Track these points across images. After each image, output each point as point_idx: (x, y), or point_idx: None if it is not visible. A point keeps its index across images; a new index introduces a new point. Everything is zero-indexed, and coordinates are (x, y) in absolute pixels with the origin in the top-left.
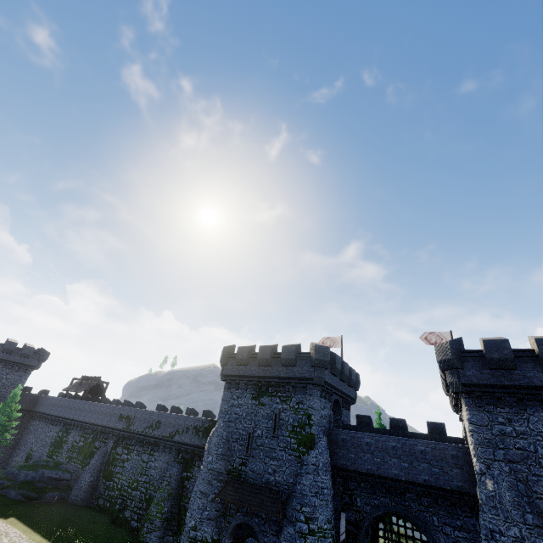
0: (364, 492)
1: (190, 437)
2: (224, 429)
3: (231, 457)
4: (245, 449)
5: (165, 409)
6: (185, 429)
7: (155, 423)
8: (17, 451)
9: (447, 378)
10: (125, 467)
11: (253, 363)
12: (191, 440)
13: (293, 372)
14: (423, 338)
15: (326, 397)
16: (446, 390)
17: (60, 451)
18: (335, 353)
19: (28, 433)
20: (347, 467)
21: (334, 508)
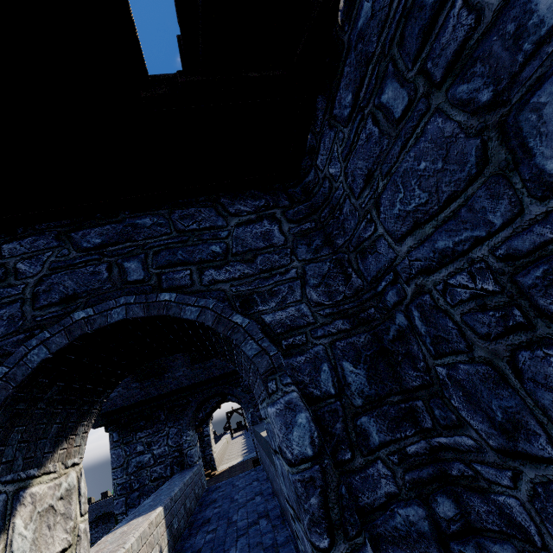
0: None
1: None
2: None
3: None
4: None
5: None
6: None
7: None
8: None
9: None
10: None
11: None
12: None
13: None
14: None
15: (146, 426)
16: None
17: None
18: None
19: None
20: None
21: None
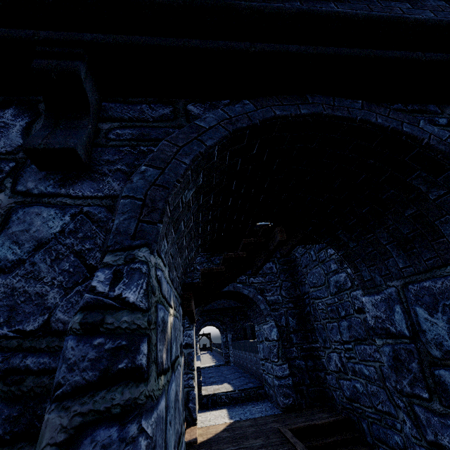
0: None
1: None
2: None
3: None
4: None
5: None
6: None
7: None
8: None
9: None
10: None
11: None
12: None
13: None
14: None
15: None
16: None
17: None
18: None
19: None
20: None
21: None
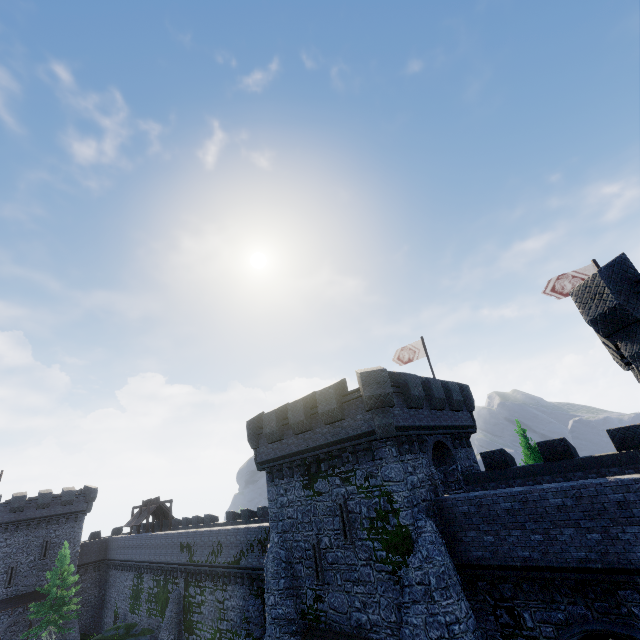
0: (532, 600)
1: (257, 557)
2: (280, 547)
3: (300, 590)
4: (314, 573)
5: (237, 515)
6: (249, 548)
7: (216, 547)
8: (105, 611)
9: (622, 349)
10: (202, 614)
11: (288, 433)
12: (259, 562)
13: (343, 430)
14: (549, 290)
15: (412, 450)
16: (624, 364)
17: (140, 604)
18: (404, 373)
19: (109, 587)
20: (486, 560)
21: (489, 637)
